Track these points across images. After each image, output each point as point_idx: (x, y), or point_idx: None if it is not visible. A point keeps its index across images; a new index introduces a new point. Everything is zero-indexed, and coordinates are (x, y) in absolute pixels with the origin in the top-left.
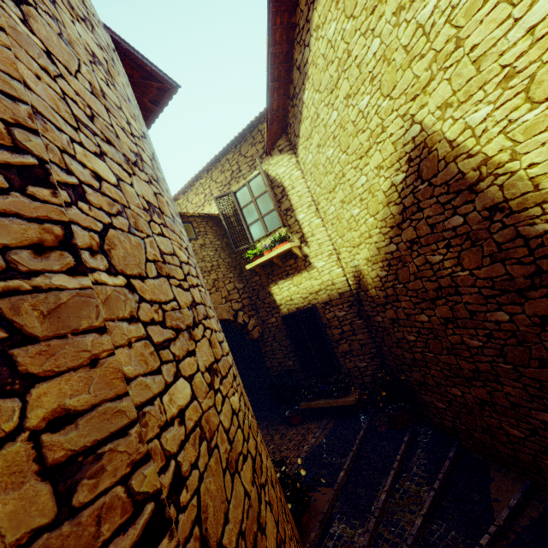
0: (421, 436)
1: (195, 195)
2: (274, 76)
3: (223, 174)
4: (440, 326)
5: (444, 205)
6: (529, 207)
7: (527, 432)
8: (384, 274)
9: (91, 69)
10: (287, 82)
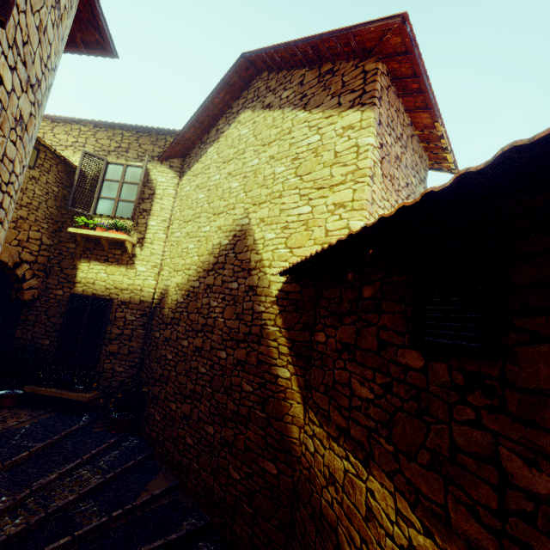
0: (127, 442)
1: (65, 133)
2: (199, 119)
3: (109, 140)
4: (191, 352)
5: (235, 273)
6: (263, 295)
7: (196, 441)
8: (181, 300)
9: (49, 11)
10: (205, 130)
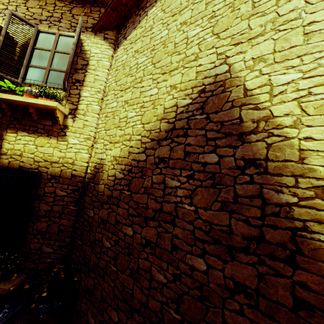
0: None
1: None
2: None
3: (41, 9)
4: (139, 246)
5: (209, 141)
6: (284, 175)
7: None
8: (120, 176)
9: None
10: None
